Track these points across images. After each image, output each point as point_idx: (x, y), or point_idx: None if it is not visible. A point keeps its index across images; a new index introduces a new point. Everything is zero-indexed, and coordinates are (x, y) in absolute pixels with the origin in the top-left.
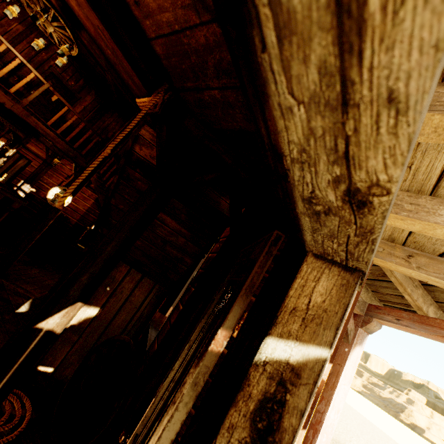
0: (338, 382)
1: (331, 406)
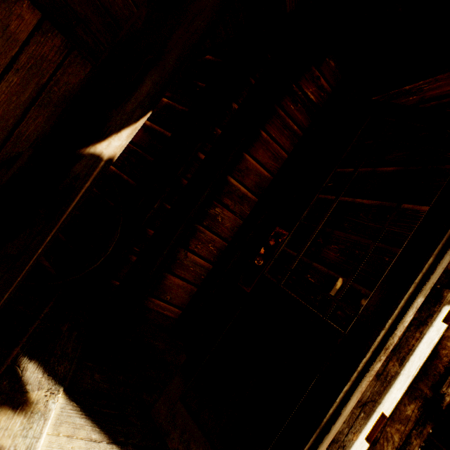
0: None
1: None
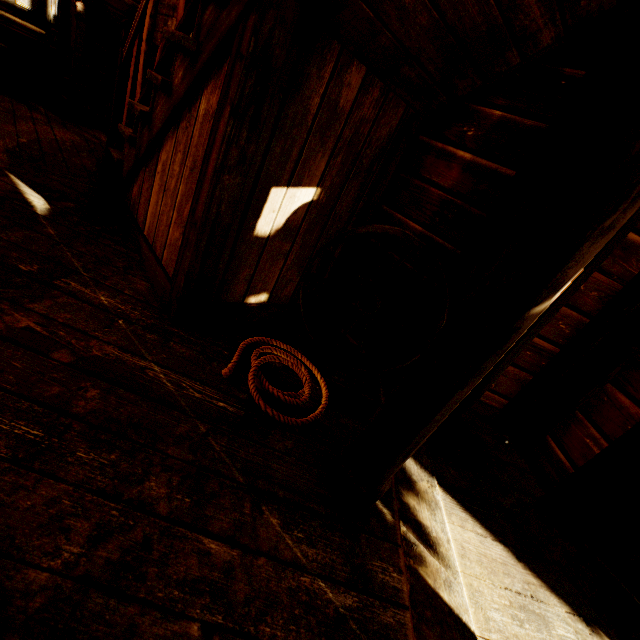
0: None
1: None
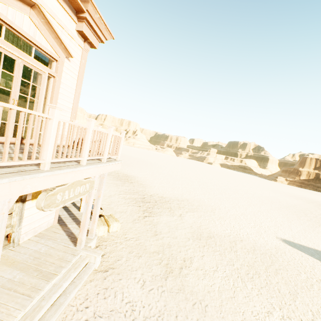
0: None
1: None
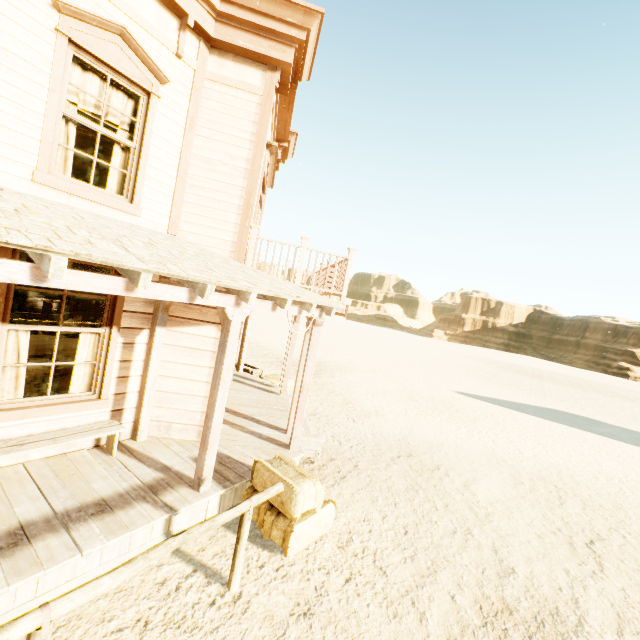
0: (248, 324)
1: (247, 331)
